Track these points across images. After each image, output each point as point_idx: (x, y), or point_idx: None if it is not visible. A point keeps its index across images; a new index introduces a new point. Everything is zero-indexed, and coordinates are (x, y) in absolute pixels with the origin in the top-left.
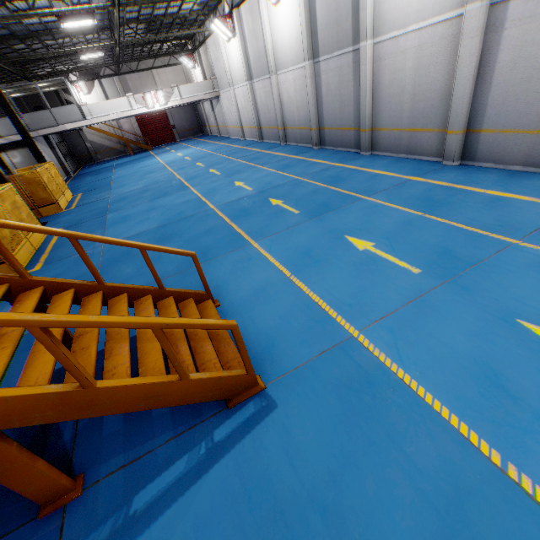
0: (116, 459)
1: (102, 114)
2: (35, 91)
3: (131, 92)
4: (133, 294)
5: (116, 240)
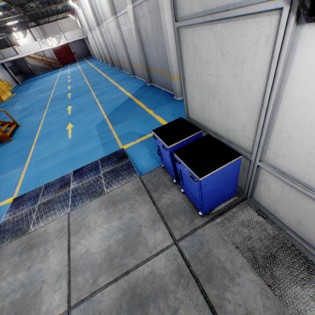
0: None
1: (26, 51)
2: None
3: (47, 35)
4: None
5: None
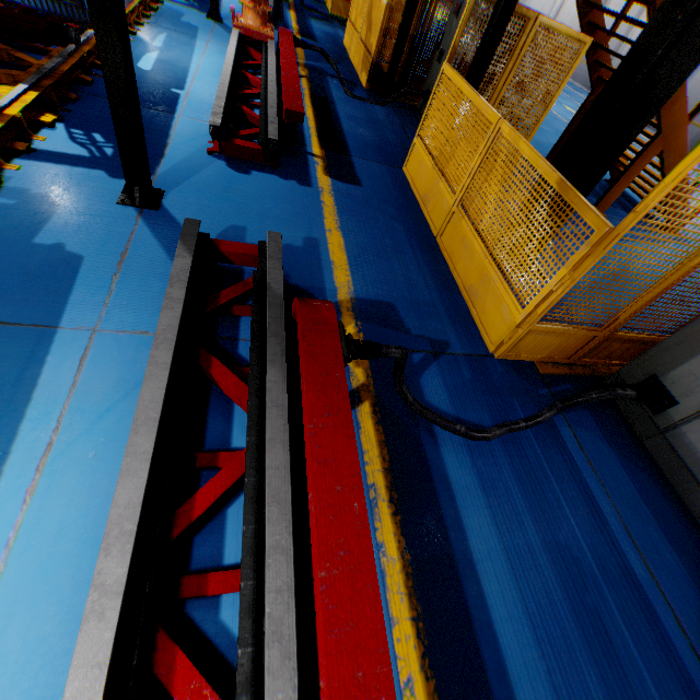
0: (612, 216)
1: None
2: None
3: None
4: None
5: None
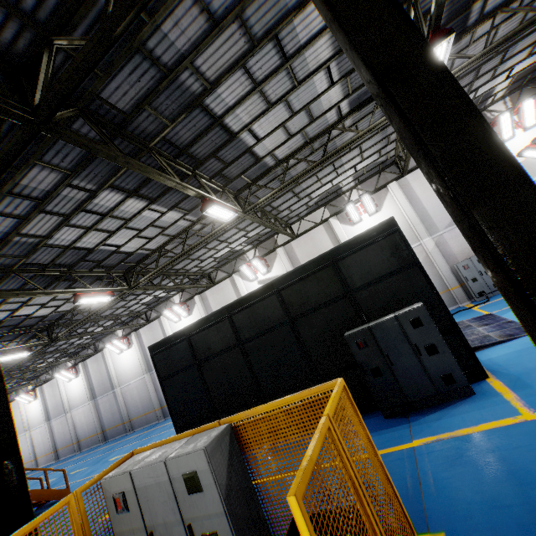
0: None
1: None
2: None
3: None
4: None
5: None
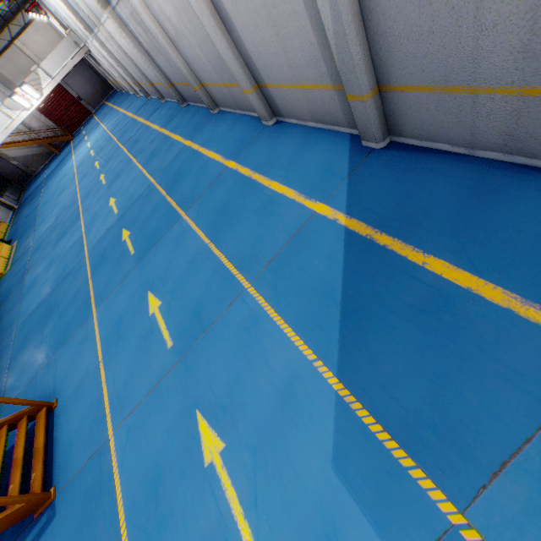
0: None
1: None
2: None
3: (13, 83)
4: None
5: None
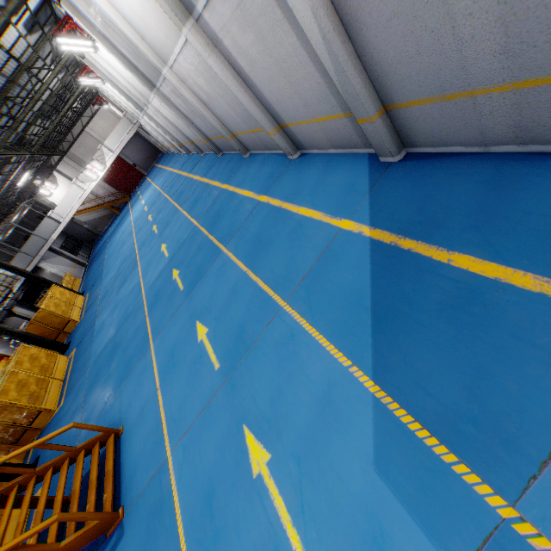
0: None
1: (68, 210)
2: (19, 221)
3: (83, 161)
4: (57, 464)
5: (16, 454)
